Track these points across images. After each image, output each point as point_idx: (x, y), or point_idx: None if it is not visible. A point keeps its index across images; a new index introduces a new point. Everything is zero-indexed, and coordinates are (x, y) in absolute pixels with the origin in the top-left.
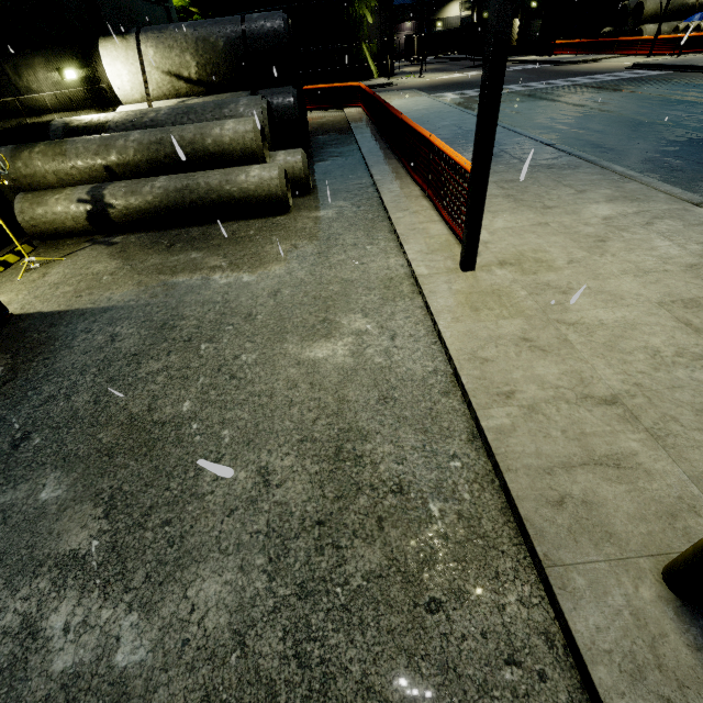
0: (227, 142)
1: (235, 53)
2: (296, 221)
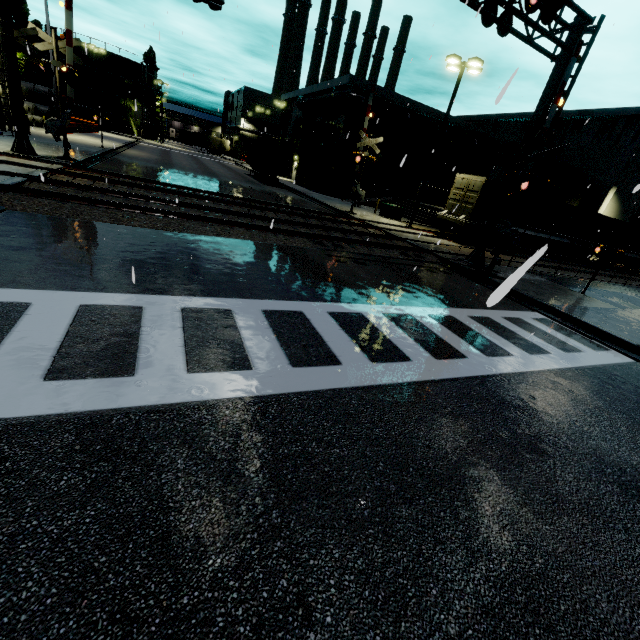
0: None
1: (30, 92)
2: (34, 127)
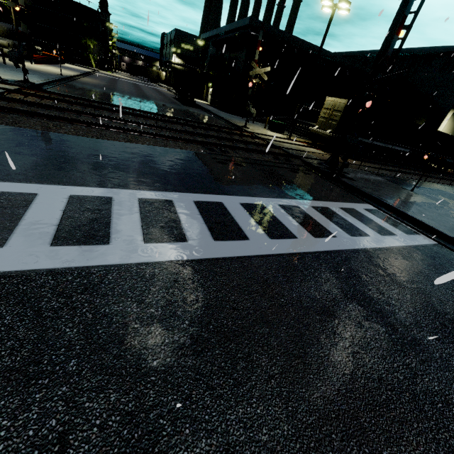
0: (0, 43)
1: (10, 32)
2: None
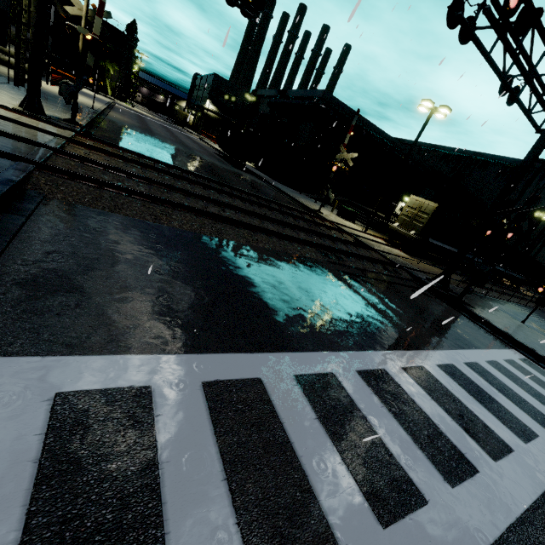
0: (6, 50)
1: None
2: None
